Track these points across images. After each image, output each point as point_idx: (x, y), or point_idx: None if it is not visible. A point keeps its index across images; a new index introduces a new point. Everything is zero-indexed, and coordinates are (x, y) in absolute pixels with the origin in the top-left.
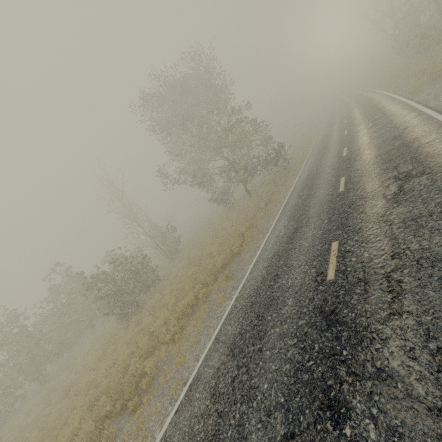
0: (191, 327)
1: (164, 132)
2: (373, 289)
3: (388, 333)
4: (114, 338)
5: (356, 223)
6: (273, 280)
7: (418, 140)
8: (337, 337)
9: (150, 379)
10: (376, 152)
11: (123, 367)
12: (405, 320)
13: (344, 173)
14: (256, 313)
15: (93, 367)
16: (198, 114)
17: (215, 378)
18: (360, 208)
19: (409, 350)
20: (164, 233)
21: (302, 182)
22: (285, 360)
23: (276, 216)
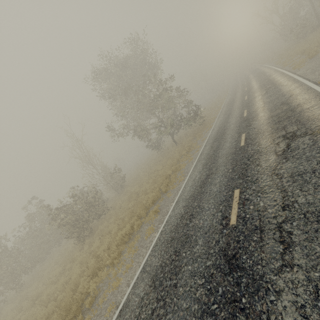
0: (127, 253)
1: (111, 98)
2: (267, 238)
3: (281, 286)
4: (71, 257)
5: (253, 174)
6: (189, 219)
7: (300, 106)
8: (237, 282)
9: (93, 299)
10: (269, 114)
11: (75, 285)
12: (295, 273)
13: (244, 130)
14: (174, 249)
15: (55, 281)
16: (136, 84)
17: (139, 307)
18: (257, 161)
19: (301, 307)
20: (112, 173)
21: (213, 136)
22: (194, 299)
23: (194, 162)
